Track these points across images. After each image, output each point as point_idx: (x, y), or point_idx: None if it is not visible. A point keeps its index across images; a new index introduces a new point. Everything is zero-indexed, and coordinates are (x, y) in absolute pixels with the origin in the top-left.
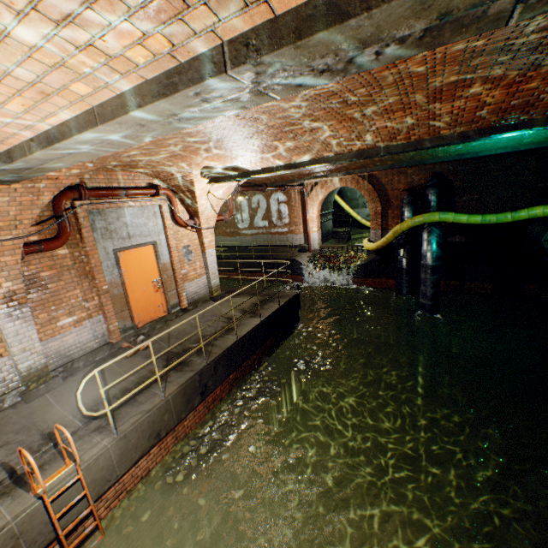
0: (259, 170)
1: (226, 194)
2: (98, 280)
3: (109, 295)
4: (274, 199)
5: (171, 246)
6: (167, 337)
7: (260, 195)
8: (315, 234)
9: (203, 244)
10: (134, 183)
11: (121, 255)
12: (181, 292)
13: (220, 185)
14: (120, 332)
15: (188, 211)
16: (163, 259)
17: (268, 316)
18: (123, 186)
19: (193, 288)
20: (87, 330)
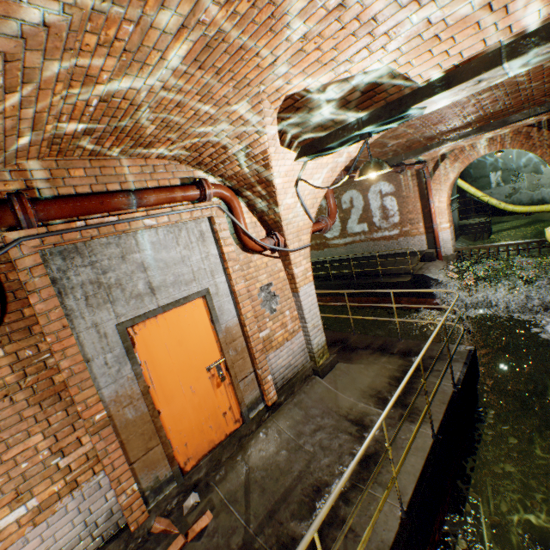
0: (440, 79)
1: (327, 182)
2: (79, 404)
3: (110, 430)
4: (374, 192)
5: (237, 292)
6: (242, 489)
7: (353, 190)
8: (445, 232)
9: (293, 278)
10: (154, 181)
11: (135, 332)
12: (262, 376)
13: (318, 162)
14: (143, 502)
15: (263, 223)
16: (225, 319)
17: (443, 420)
18: (132, 188)
19: (283, 358)
20: (68, 520)
